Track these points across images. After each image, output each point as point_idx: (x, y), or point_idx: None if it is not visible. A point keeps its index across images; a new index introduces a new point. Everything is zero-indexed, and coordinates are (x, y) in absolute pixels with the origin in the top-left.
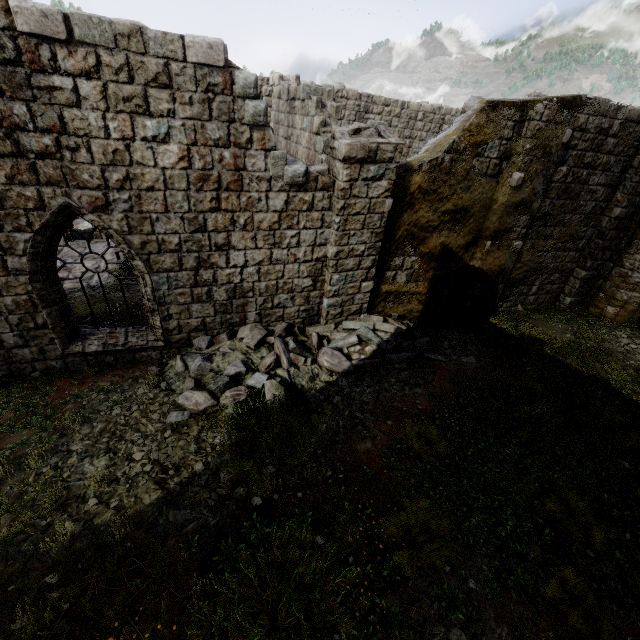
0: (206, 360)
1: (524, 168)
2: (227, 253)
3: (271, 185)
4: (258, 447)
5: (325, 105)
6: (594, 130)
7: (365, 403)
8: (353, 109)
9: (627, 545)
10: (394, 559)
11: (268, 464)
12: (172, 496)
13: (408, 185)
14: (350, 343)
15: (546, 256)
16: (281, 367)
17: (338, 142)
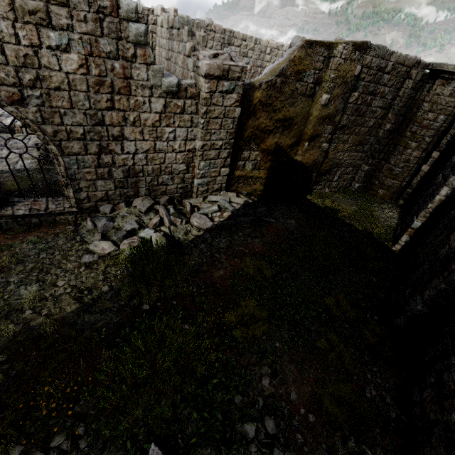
0: (109, 221)
1: (330, 91)
2: (121, 143)
3: (152, 92)
4: (147, 275)
5: (194, 34)
6: (376, 68)
7: (221, 248)
8: (219, 41)
9: (367, 320)
10: (232, 334)
11: (154, 286)
12: (87, 307)
13: (252, 99)
14: (213, 210)
15: (344, 155)
16: (164, 225)
17: (201, 62)
